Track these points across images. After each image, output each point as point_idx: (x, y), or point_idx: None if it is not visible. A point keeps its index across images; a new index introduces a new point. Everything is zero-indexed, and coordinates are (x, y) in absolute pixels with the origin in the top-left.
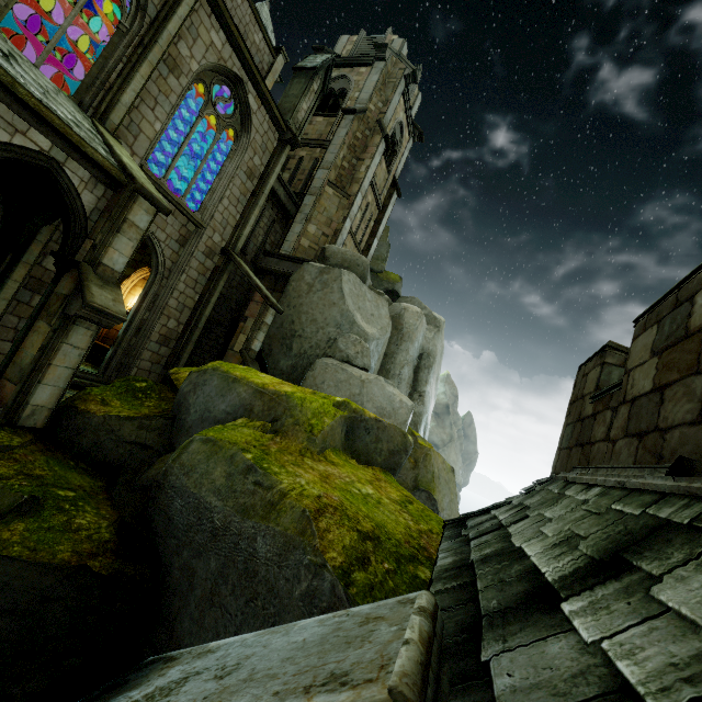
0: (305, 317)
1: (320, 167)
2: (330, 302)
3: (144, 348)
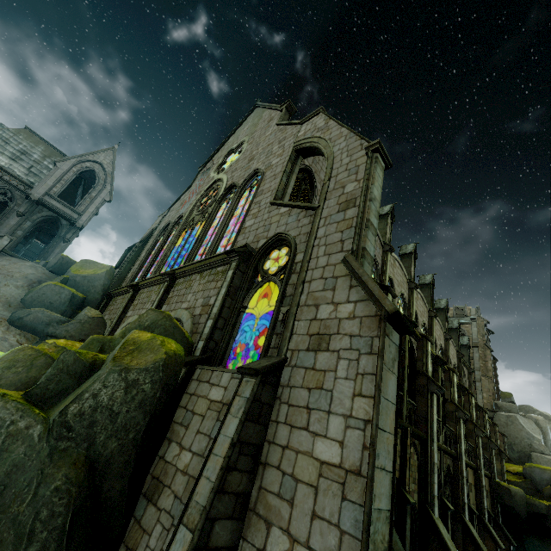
0: (511, 436)
1: (475, 370)
2: (519, 429)
3: None
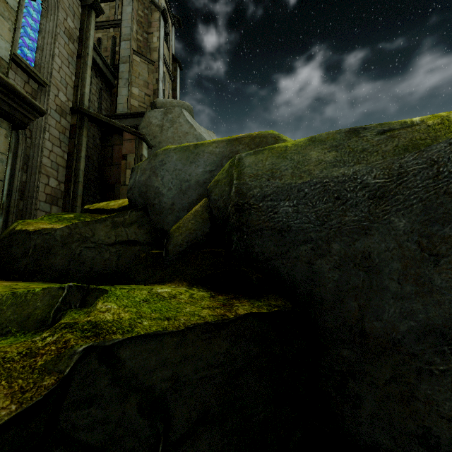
0: None
1: (121, 39)
2: (183, 133)
3: (36, 209)
